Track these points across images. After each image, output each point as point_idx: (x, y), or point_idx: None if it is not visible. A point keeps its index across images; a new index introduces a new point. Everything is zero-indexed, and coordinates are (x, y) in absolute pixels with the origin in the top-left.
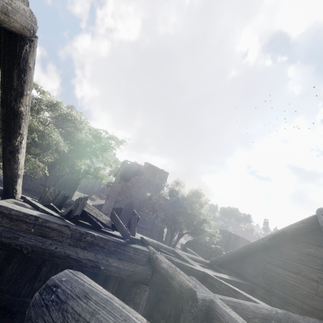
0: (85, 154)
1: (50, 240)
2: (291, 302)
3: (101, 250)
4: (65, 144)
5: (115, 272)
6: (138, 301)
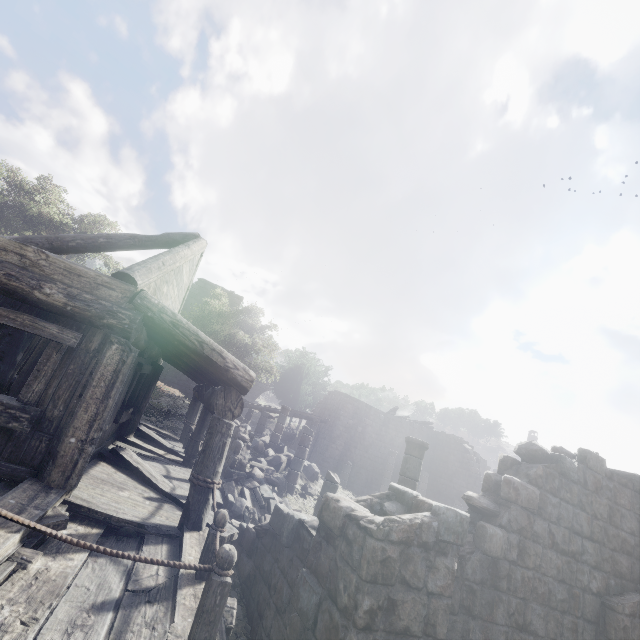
0: None
1: None
2: None
3: None
4: None
5: None
6: None
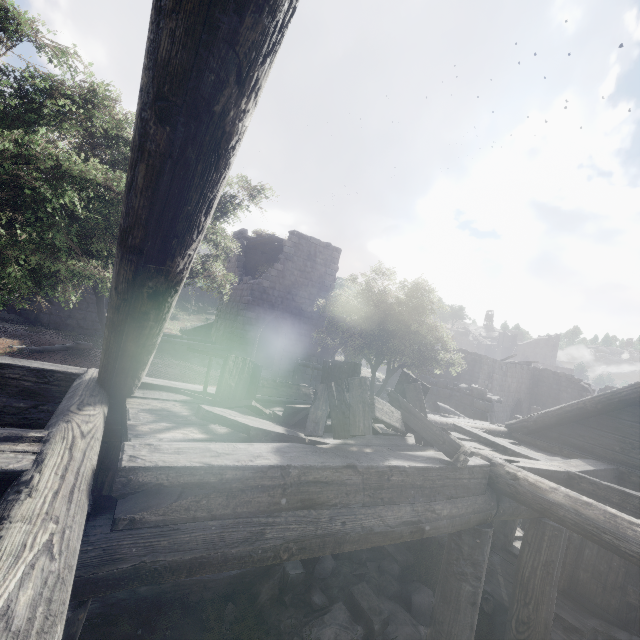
0: None
1: (324, 510)
2: None
3: (418, 493)
4: None
5: (446, 527)
6: (480, 558)
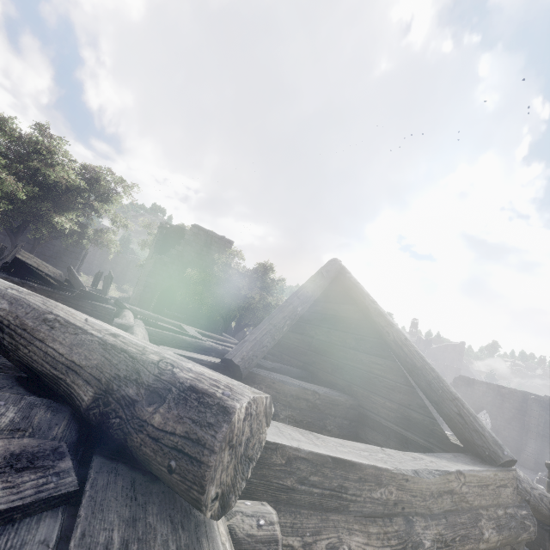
0: (70, 206)
1: None
2: (291, 363)
3: None
4: (19, 186)
5: None
6: None
